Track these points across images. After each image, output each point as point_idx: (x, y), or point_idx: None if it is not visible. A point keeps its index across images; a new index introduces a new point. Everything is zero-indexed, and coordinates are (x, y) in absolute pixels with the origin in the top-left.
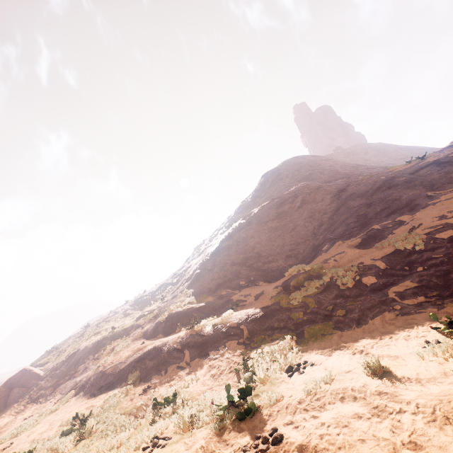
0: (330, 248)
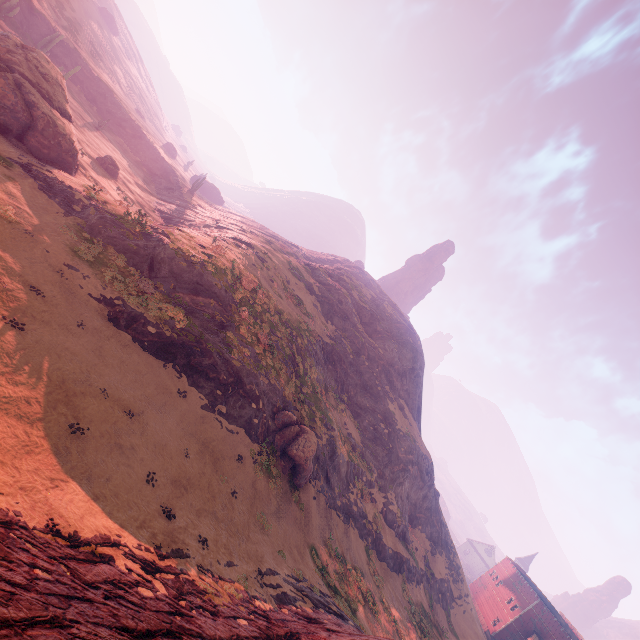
0: (422, 533)
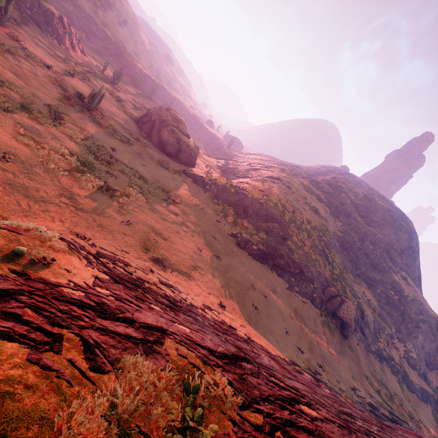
0: None
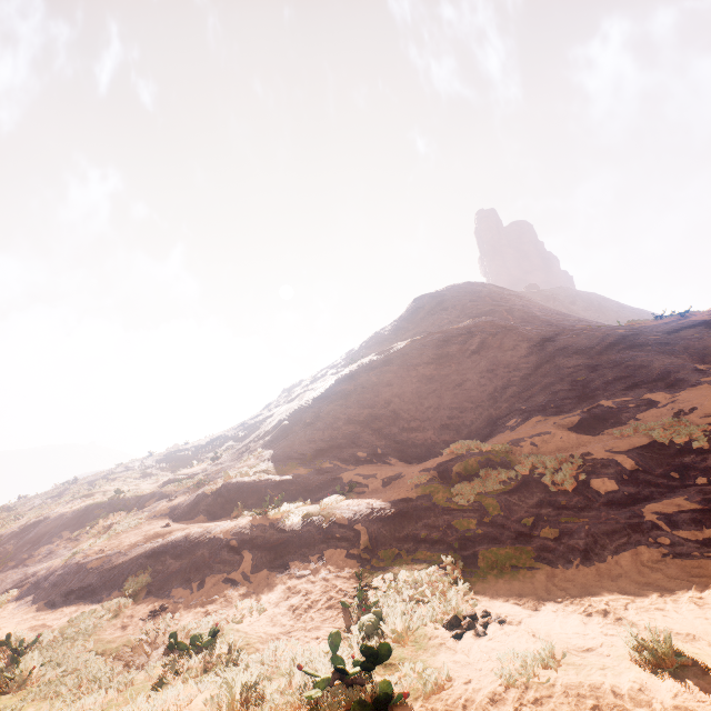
0: (522, 424)
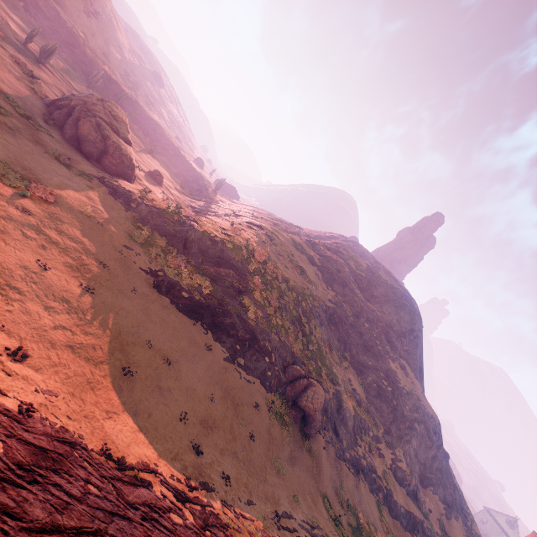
0: (435, 494)
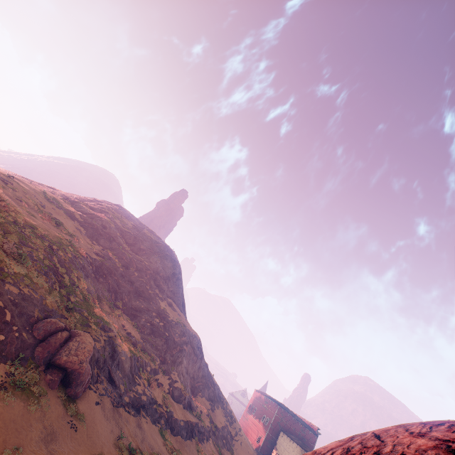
0: (203, 397)
